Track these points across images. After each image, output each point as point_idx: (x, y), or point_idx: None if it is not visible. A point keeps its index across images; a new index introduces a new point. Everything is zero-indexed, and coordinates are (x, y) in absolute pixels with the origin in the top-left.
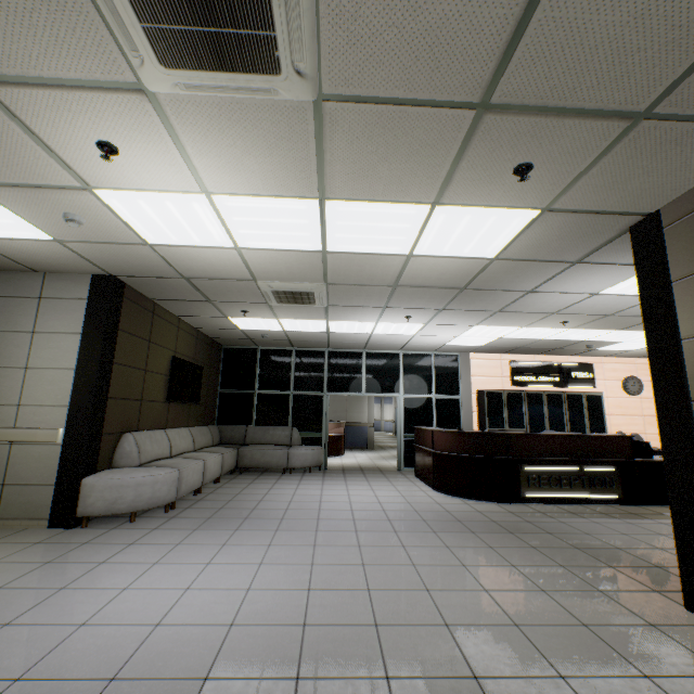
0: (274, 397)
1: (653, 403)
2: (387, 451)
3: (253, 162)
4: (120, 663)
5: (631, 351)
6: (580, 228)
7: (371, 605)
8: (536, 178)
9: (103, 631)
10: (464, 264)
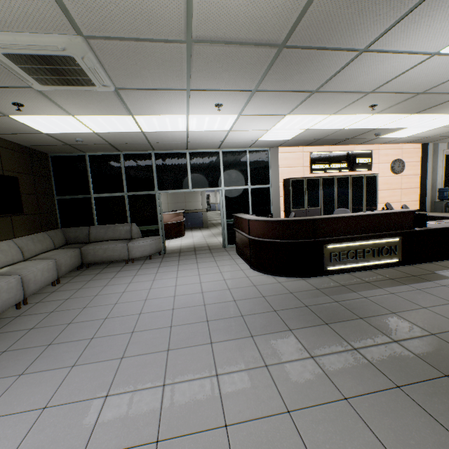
0: (111, 199)
1: (409, 179)
2: (218, 228)
3: None
4: None
5: (405, 138)
6: None
7: None
8: None
9: None
10: None
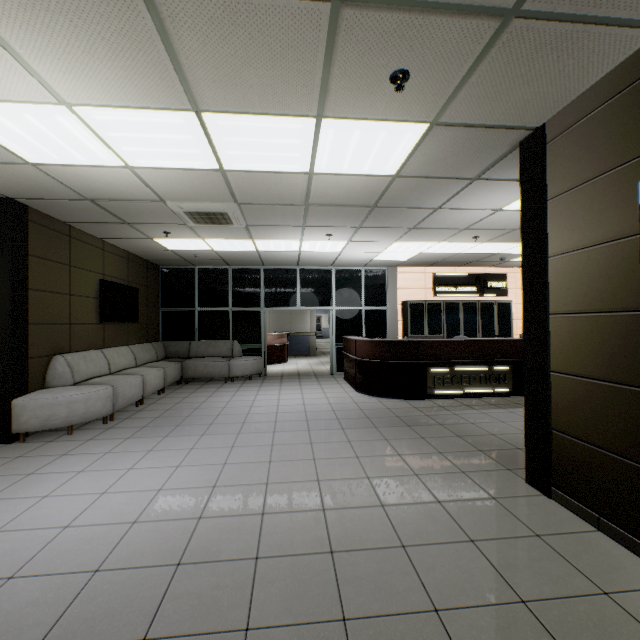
0: (215, 314)
1: None
2: (328, 357)
3: (101, 66)
4: (22, 563)
5: None
6: (472, 143)
7: (264, 497)
8: (416, 88)
9: (14, 536)
10: (368, 181)
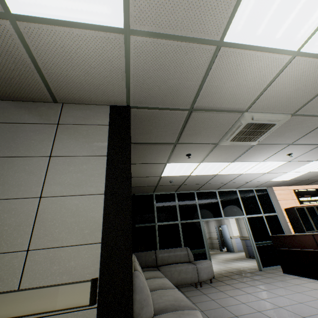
0: (169, 226)
1: None
2: (213, 257)
3: None
4: None
5: None
6: None
7: None
8: None
9: None
10: None
